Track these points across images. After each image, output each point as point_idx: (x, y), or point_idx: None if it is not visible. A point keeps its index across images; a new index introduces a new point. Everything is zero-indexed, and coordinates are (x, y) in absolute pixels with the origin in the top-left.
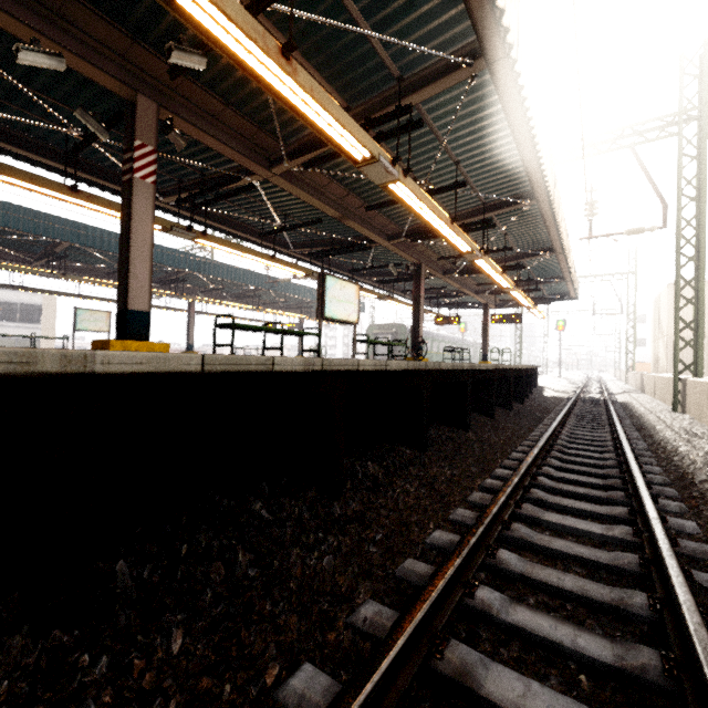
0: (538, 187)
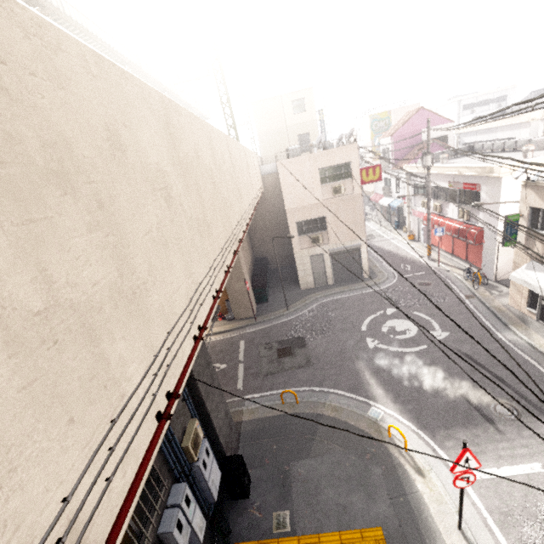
0: (126, 60)
